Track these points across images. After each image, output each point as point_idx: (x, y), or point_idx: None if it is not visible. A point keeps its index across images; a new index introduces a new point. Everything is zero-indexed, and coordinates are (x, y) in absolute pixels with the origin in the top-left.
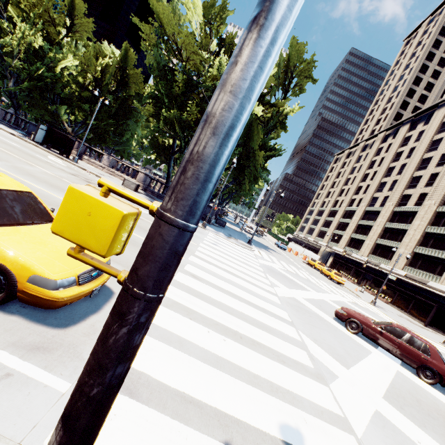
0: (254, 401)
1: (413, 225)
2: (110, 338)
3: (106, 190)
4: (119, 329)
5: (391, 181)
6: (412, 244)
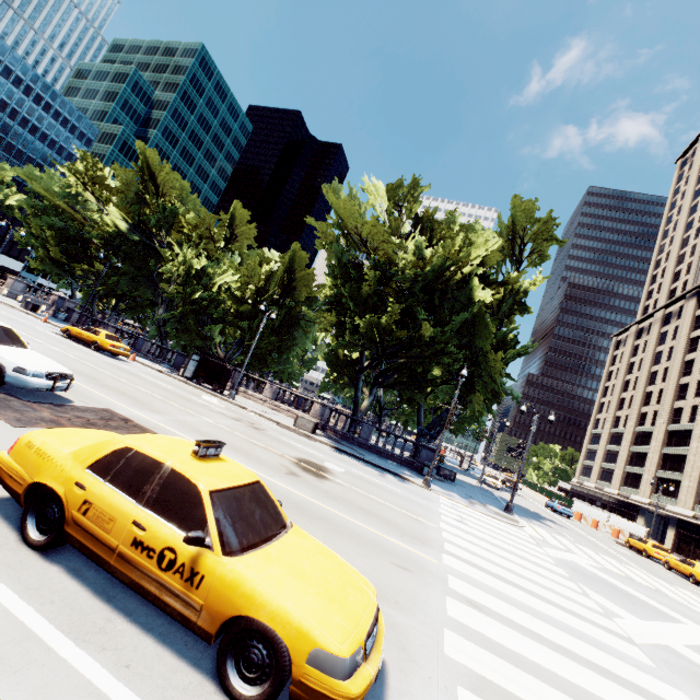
0: None
1: None
2: None
3: None
4: None
5: None
6: None
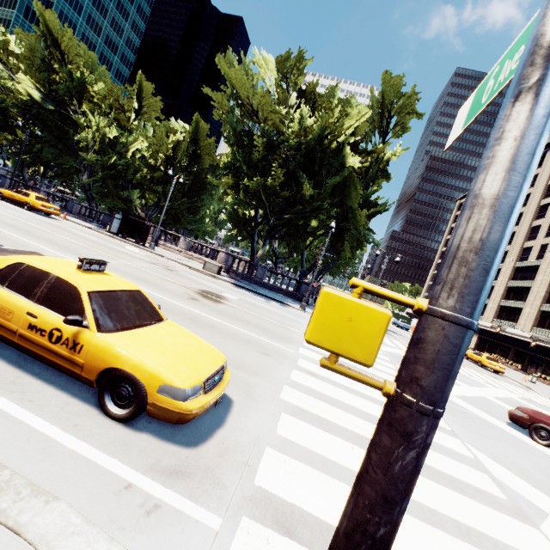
0: (442, 549)
1: None
2: (394, 465)
3: (360, 291)
4: (406, 452)
5: (547, 224)
6: None
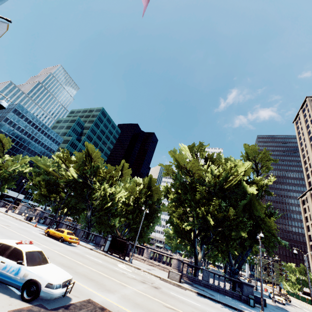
0: None
1: None
2: None
3: None
4: None
5: None
6: None
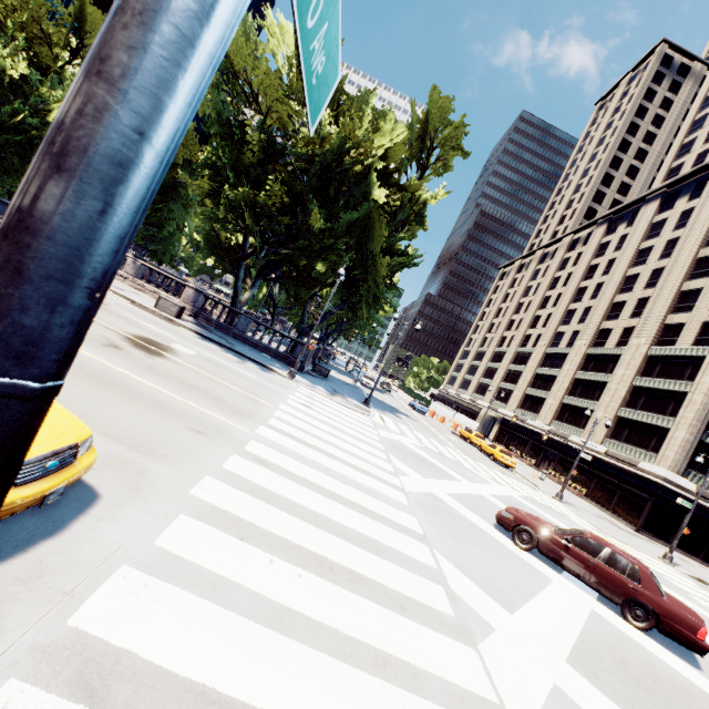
0: (339, 689)
1: (615, 375)
2: None
3: None
4: None
5: (582, 309)
6: (615, 404)
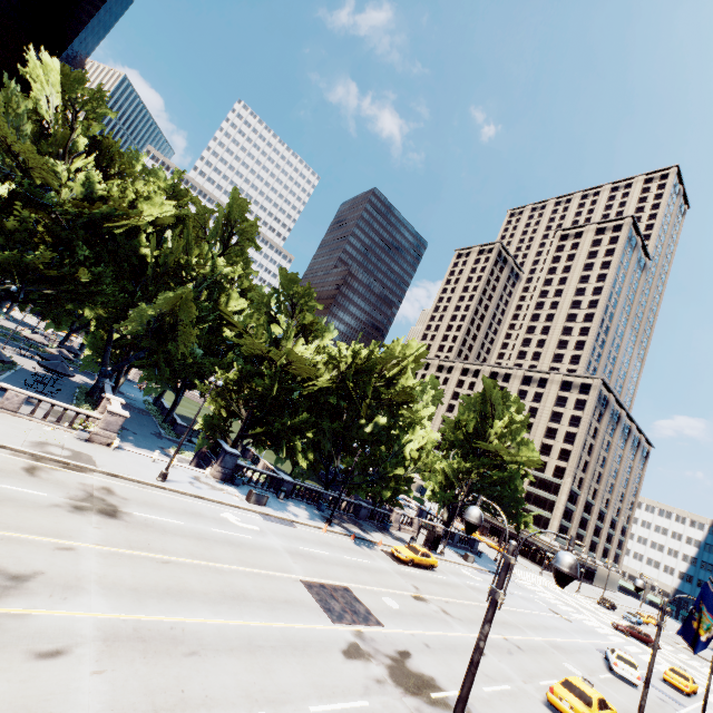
0: None
1: None
2: None
3: None
4: None
5: None
6: None
